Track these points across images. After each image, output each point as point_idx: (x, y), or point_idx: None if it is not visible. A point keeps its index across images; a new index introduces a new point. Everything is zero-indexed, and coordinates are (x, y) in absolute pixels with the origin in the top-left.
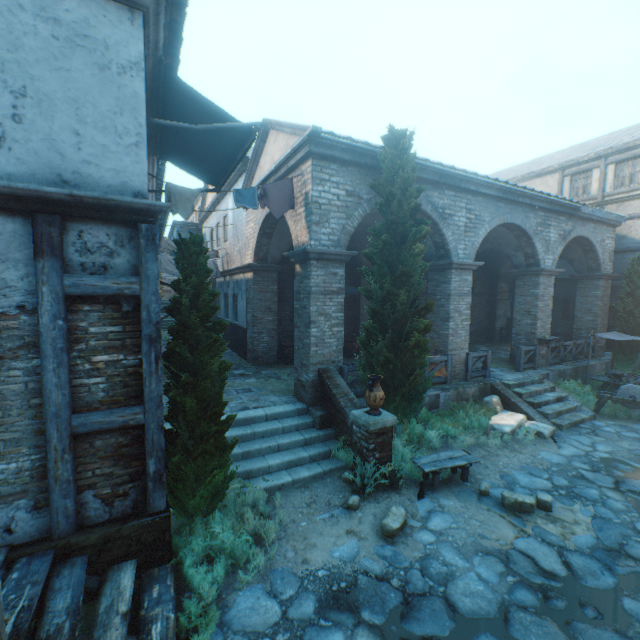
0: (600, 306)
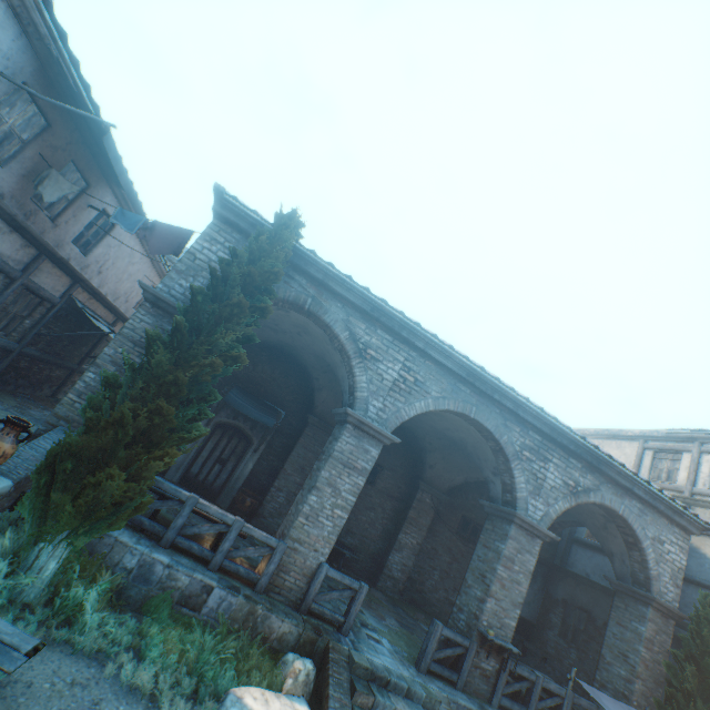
0: (644, 657)
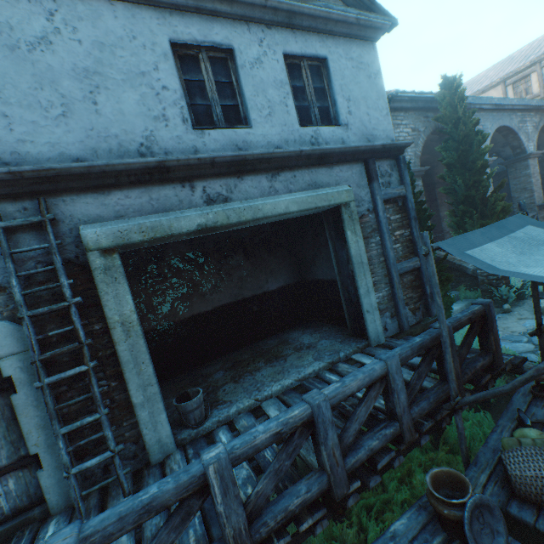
0: None
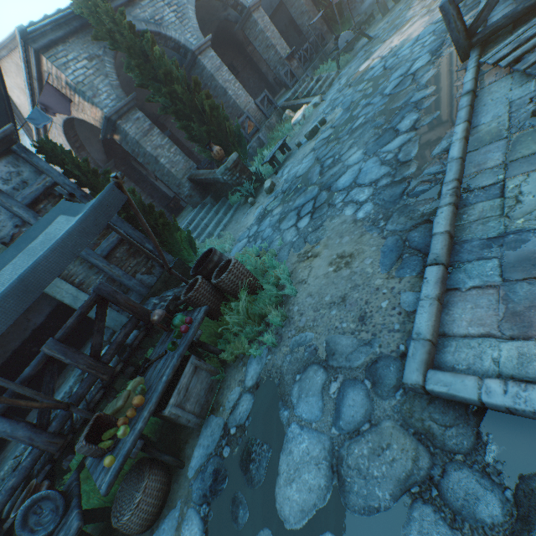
0: (305, 3)
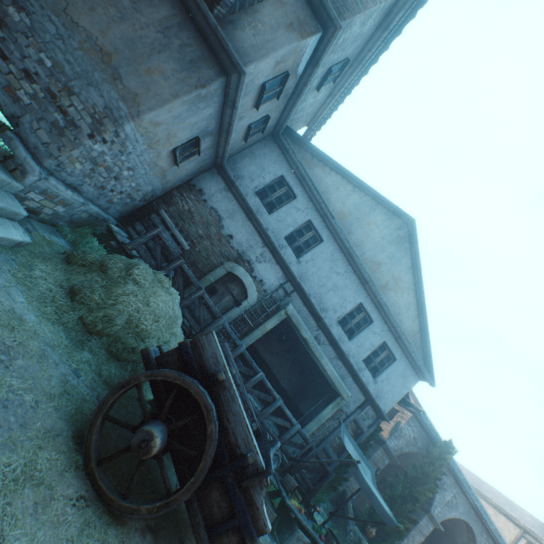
0: None
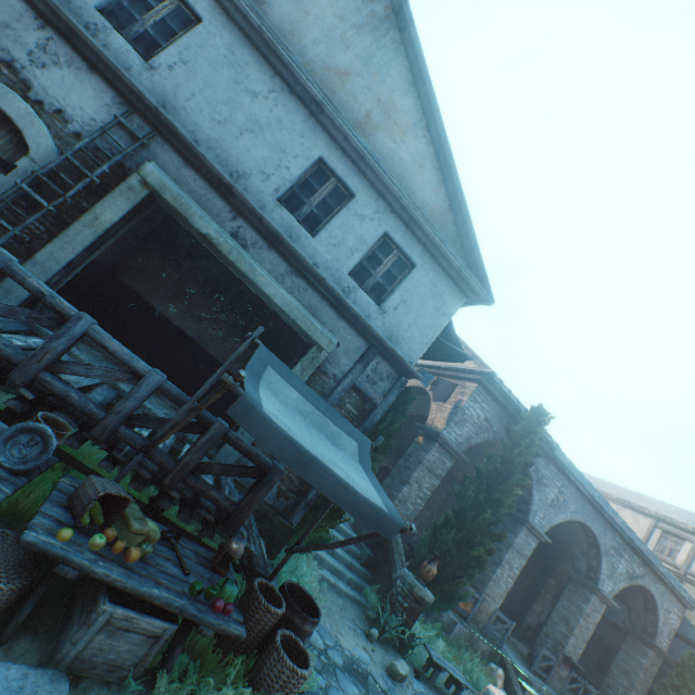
0: (640, 677)
